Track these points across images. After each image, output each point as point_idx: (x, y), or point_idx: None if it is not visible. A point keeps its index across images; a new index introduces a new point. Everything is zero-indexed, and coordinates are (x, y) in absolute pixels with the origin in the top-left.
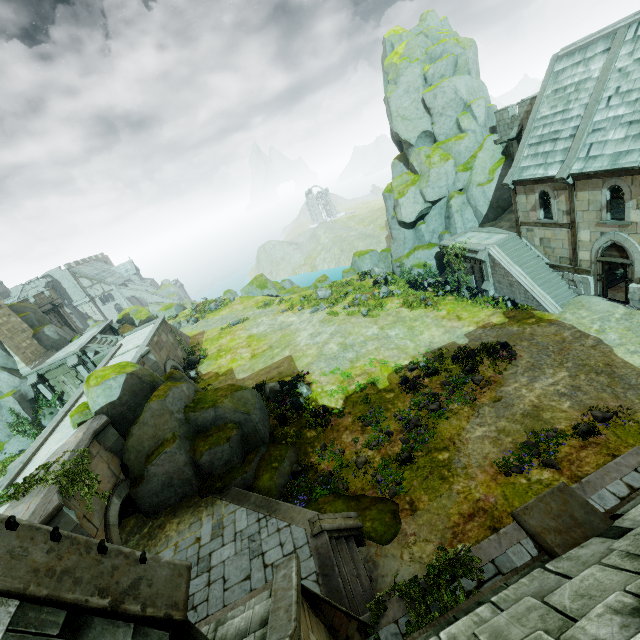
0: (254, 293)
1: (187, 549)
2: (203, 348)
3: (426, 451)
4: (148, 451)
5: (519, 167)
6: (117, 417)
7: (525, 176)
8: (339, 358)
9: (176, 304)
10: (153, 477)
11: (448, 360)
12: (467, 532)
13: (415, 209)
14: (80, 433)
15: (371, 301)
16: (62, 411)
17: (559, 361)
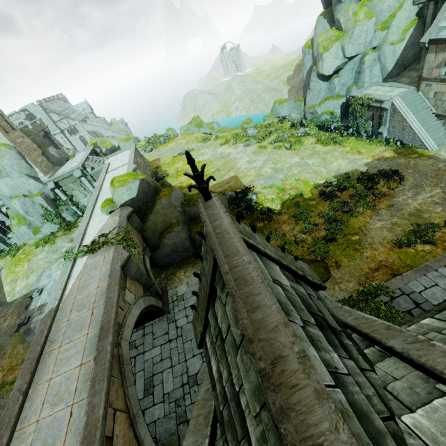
0: (192, 131)
1: (196, 285)
2: (163, 170)
3: (343, 235)
4: (160, 230)
5: (438, 27)
6: (136, 208)
7: (442, 35)
8: (273, 178)
9: (133, 137)
10: (166, 246)
11: (354, 180)
12: (375, 277)
13: (334, 63)
14: (114, 217)
15: (291, 139)
16: (90, 205)
17: (435, 182)
